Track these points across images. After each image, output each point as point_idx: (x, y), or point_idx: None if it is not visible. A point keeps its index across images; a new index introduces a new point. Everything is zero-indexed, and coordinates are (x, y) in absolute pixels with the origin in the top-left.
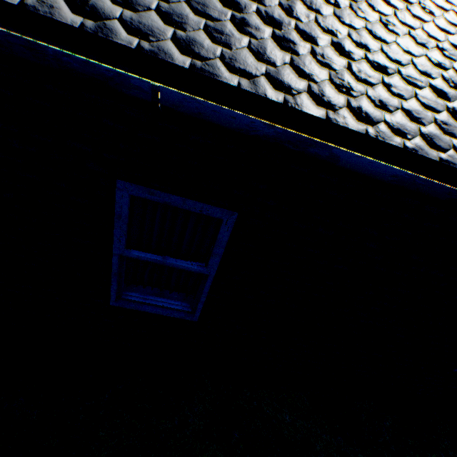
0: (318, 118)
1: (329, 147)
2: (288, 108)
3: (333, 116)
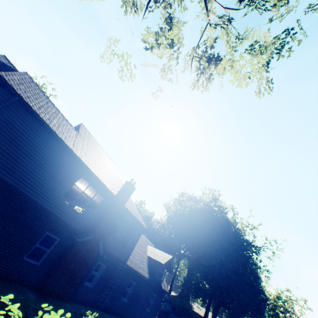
0: (143, 275)
1: (144, 277)
2: (142, 274)
3: (143, 274)
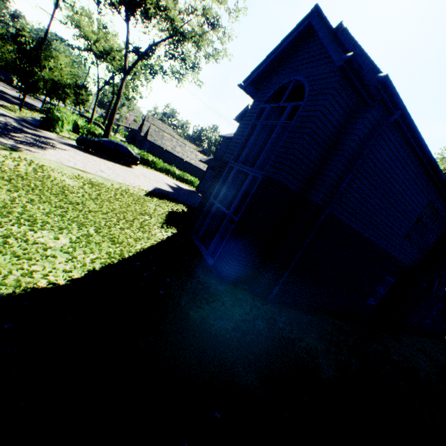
0: None
1: None
2: None
3: None
